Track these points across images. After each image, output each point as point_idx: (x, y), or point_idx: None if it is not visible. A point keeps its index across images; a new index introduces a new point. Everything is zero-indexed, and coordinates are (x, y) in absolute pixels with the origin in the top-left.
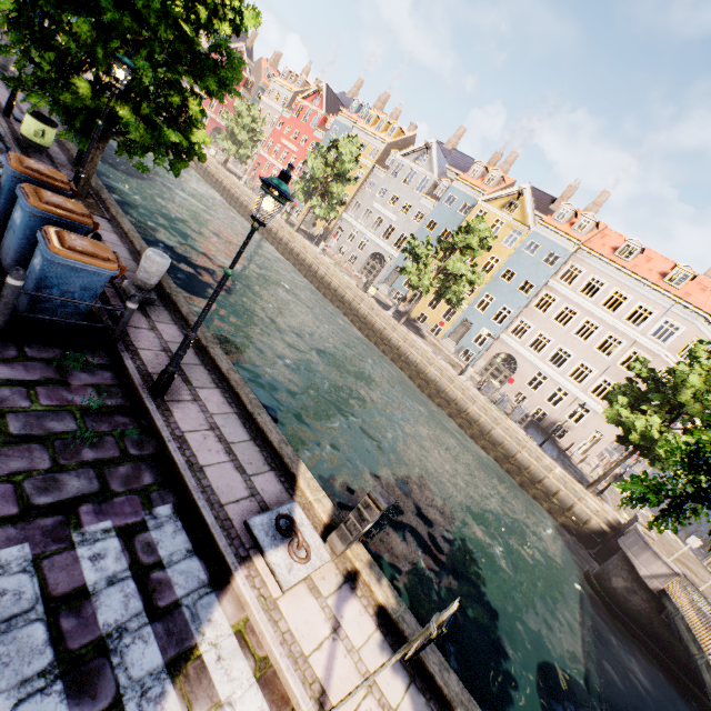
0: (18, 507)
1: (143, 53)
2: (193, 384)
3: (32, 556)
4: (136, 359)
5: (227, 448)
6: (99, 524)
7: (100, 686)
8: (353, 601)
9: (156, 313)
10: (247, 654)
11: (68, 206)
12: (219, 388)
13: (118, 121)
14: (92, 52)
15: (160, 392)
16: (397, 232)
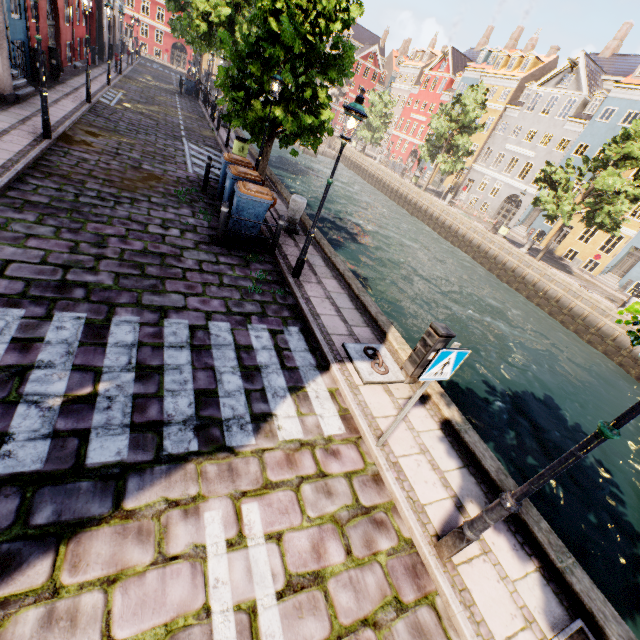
0: (226, 309)
1: (287, 68)
2: (319, 276)
3: (231, 328)
4: (285, 259)
5: (336, 309)
6: (260, 325)
7: (256, 381)
8: (421, 409)
9: (299, 239)
10: (334, 403)
11: (249, 172)
12: (336, 280)
13: (276, 120)
14: (262, 82)
15: (297, 274)
16: (535, 168)
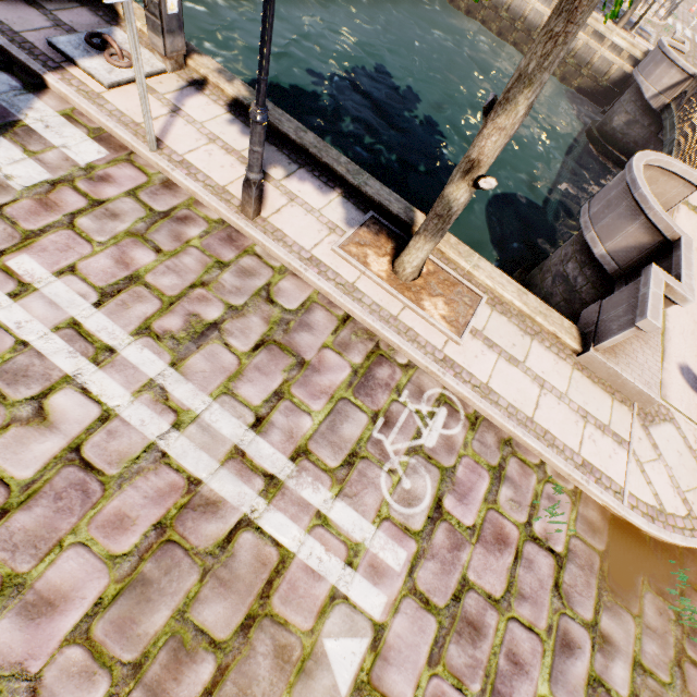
0: None
1: None
2: None
3: None
4: None
5: None
6: None
7: None
8: (199, 98)
9: None
10: (78, 127)
11: None
12: None
13: None
14: None
15: None
16: None
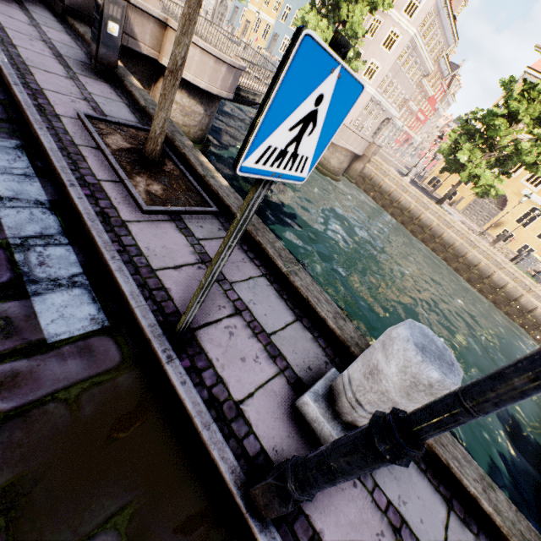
0: None
1: None
2: None
3: None
4: None
5: None
6: None
7: None
8: None
9: None
10: None
11: None
12: None
13: None
14: None
15: None
16: None
